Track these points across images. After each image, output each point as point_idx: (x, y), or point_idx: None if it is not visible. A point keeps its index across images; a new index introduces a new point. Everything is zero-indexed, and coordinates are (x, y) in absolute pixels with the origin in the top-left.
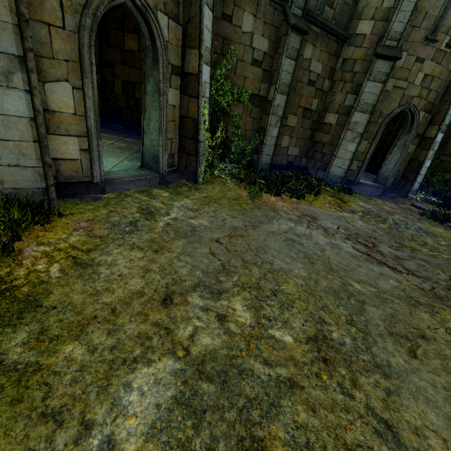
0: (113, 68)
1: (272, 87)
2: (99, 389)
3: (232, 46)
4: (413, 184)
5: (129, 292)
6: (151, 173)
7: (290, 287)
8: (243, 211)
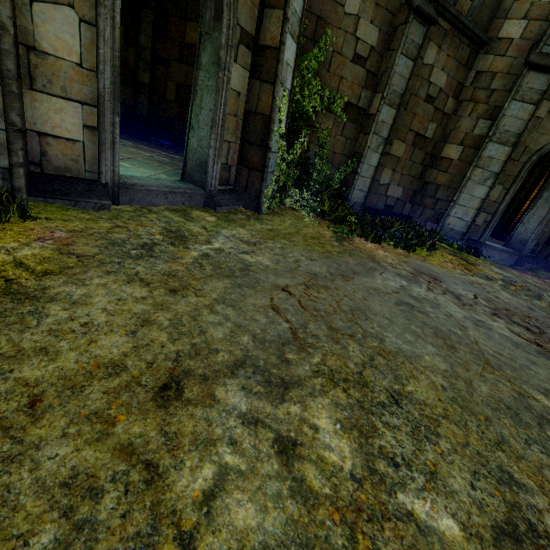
0: (167, 66)
1: (377, 95)
2: None
3: (328, 30)
4: None
5: (90, 362)
6: (194, 188)
7: (423, 388)
8: (327, 254)
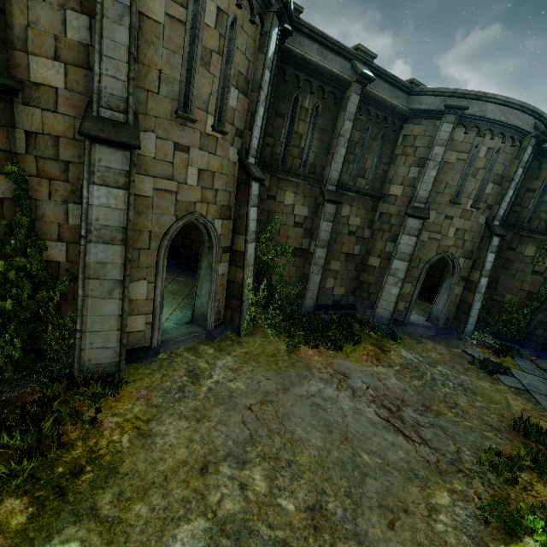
0: None
1: (313, 242)
2: (157, 538)
3: (276, 216)
4: (465, 326)
5: (177, 461)
6: (199, 330)
7: (304, 457)
8: (278, 371)
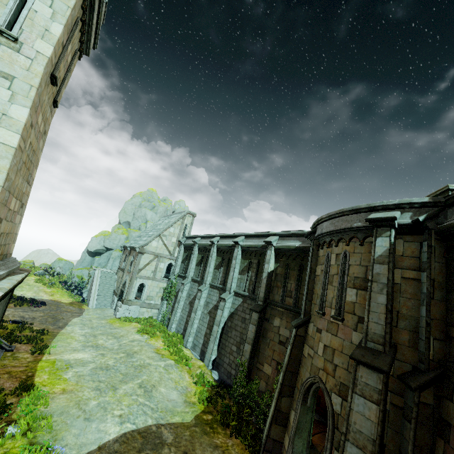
0: None
1: None
2: (176, 432)
3: None
4: None
5: (196, 448)
6: None
7: None
8: None
